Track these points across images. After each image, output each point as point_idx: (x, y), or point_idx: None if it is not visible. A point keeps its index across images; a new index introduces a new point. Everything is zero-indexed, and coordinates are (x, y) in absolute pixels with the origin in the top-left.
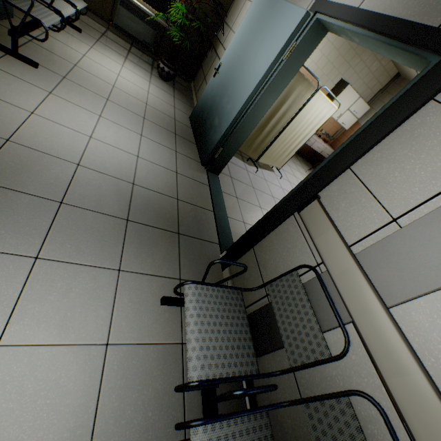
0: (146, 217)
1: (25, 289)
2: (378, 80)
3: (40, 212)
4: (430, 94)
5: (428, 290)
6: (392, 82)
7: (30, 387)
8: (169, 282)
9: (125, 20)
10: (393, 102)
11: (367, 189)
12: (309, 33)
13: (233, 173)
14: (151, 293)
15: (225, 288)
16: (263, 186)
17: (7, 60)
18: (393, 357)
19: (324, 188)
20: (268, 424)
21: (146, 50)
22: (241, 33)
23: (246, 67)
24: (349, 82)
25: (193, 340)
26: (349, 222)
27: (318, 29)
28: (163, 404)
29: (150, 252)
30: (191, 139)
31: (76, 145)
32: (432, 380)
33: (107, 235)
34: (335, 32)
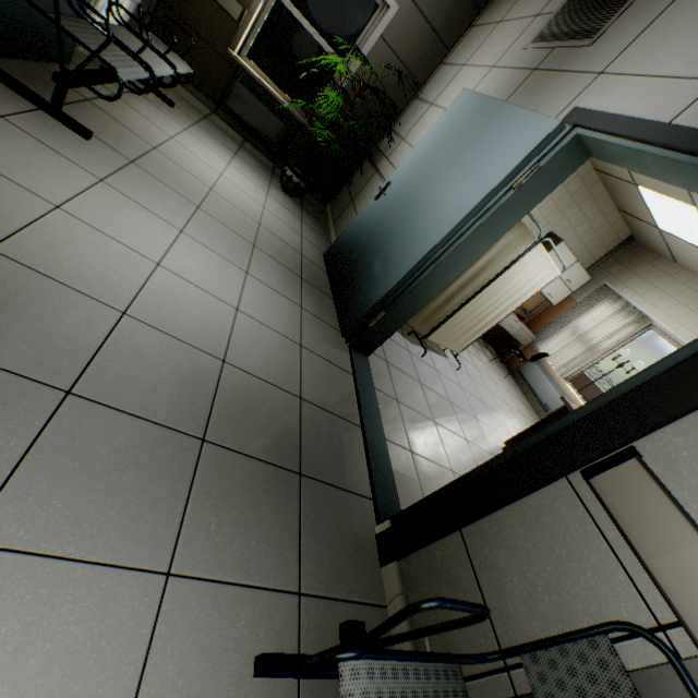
0: (241, 434)
1: None
2: (602, 242)
3: (11, 413)
4: None
5: None
6: (622, 247)
7: None
8: (277, 602)
9: (243, 104)
10: None
11: None
12: (560, 154)
13: (389, 355)
14: (235, 639)
15: (429, 661)
16: (435, 381)
17: (39, 117)
18: None
19: (647, 434)
20: None
21: (266, 149)
22: (430, 143)
23: (439, 192)
24: (561, 238)
25: None
26: None
27: (574, 151)
28: None
29: (242, 521)
30: (326, 289)
31: (127, 275)
32: None
33: (155, 476)
34: (609, 157)
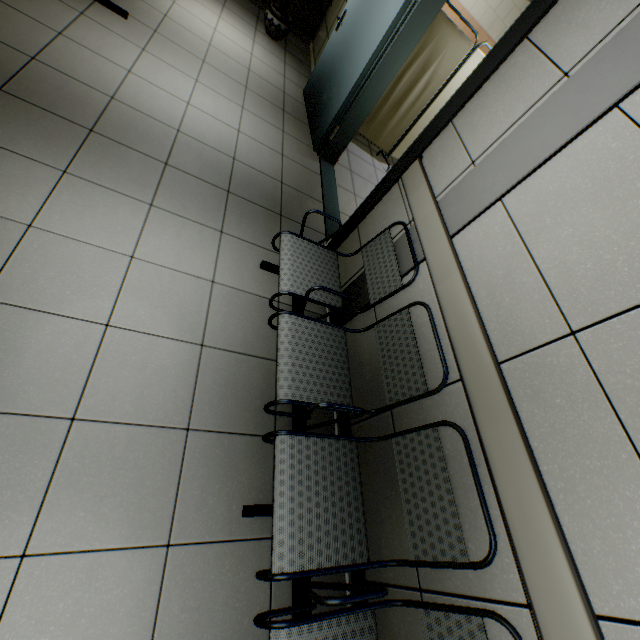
0: (247, 193)
1: (146, 226)
2: None
3: (149, 169)
4: (524, 32)
5: (478, 212)
6: None
7: (159, 289)
8: (269, 254)
9: None
10: (497, 44)
11: (460, 139)
12: None
13: (354, 168)
14: (251, 257)
15: (320, 247)
16: None
17: (97, 9)
18: (444, 269)
19: (428, 148)
20: (343, 337)
21: None
22: None
23: (374, 15)
24: None
25: (286, 269)
26: (441, 176)
27: None
28: (260, 334)
29: (251, 225)
30: (304, 119)
31: (174, 111)
32: (464, 274)
33: (210, 201)
34: None
